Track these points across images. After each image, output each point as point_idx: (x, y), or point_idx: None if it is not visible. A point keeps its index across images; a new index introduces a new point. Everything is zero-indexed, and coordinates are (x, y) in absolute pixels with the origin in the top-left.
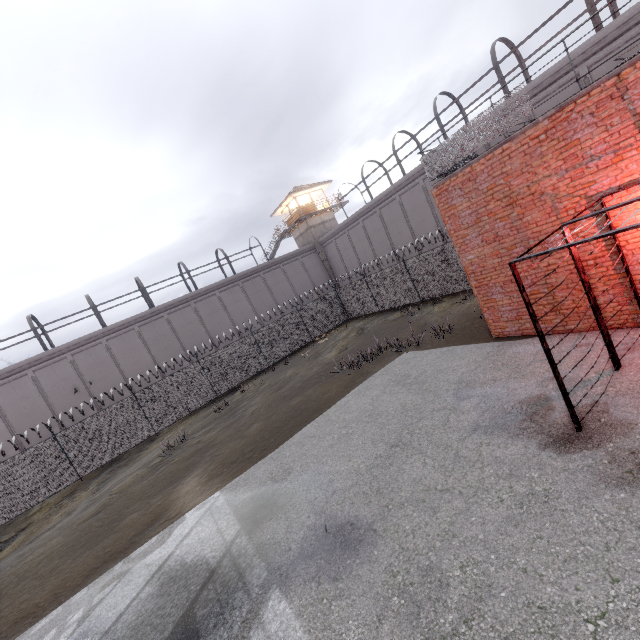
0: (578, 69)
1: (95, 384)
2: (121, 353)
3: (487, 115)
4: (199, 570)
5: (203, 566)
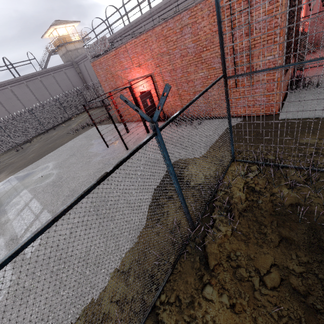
0: (173, 6)
1: None
2: None
3: (99, 41)
4: (3, 193)
5: (4, 192)
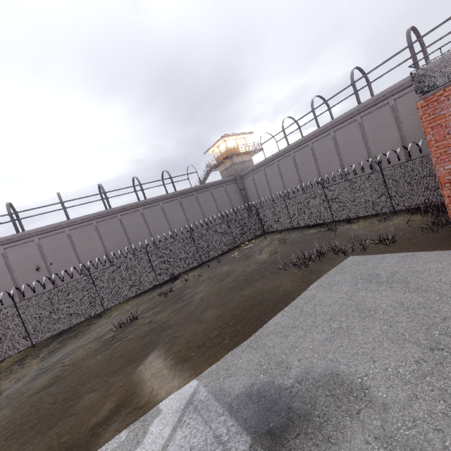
0: None
1: (54, 264)
2: (79, 242)
3: None
4: None
5: None
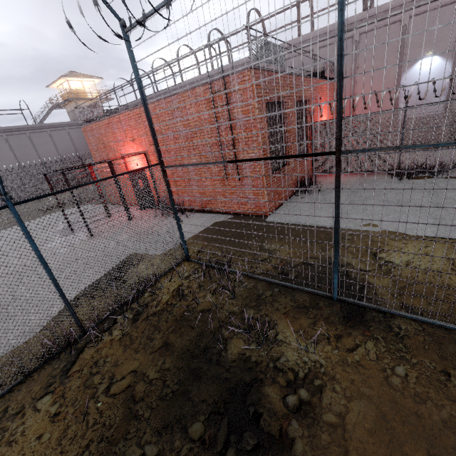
0: None
1: None
2: None
3: (92, 106)
4: None
5: None
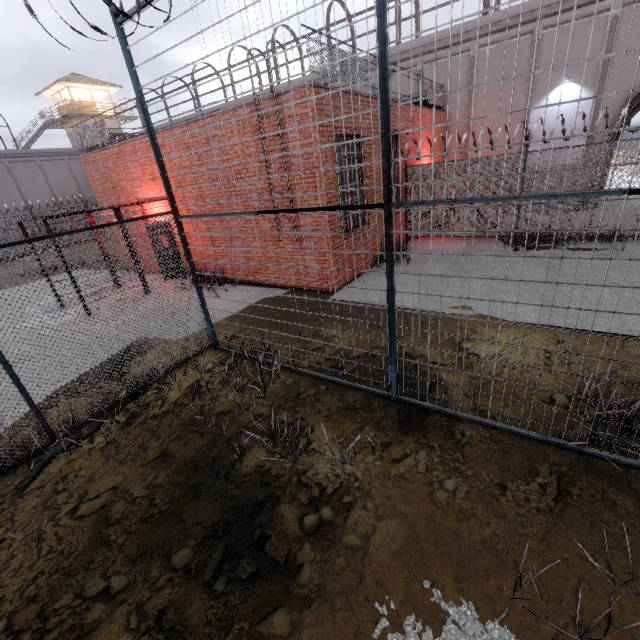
0: None
1: None
2: None
3: (95, 127)
4: None
5: None
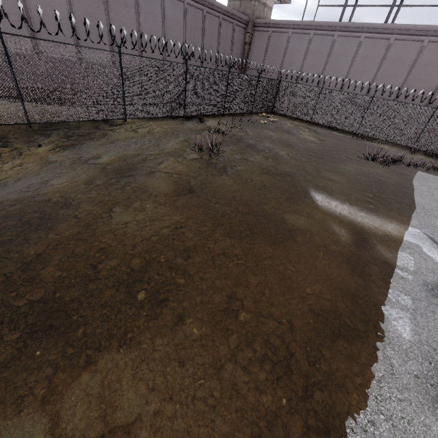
0: None
1: None
2: None
3: None
4: None
5: None
